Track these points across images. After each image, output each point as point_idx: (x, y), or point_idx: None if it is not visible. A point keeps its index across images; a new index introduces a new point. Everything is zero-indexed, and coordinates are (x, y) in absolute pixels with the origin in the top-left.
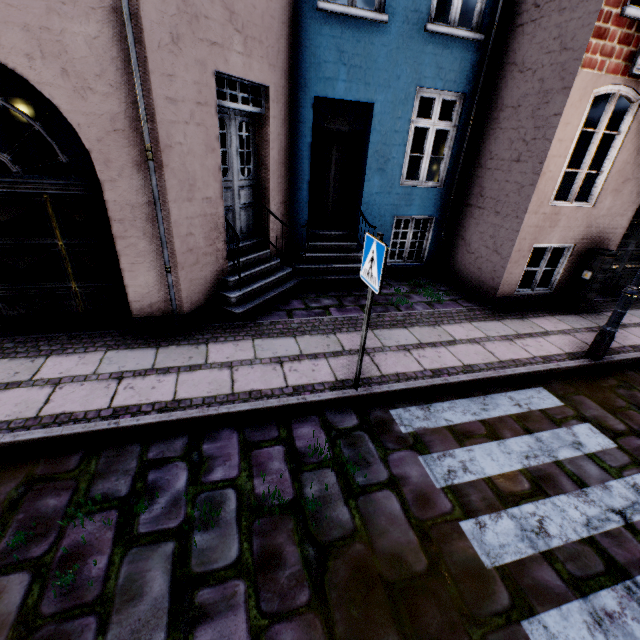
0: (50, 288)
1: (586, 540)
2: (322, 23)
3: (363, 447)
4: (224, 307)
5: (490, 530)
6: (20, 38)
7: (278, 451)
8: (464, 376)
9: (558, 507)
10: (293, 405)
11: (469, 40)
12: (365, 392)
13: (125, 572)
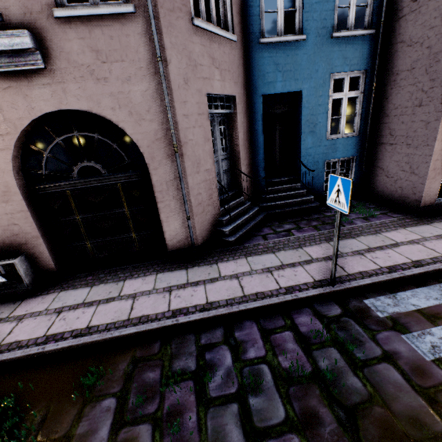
0: (121, 238)
1: None
2: (263, 51)
3: (352, 330)
4: (221, 238)
5: None
6: (108, 100)
7: (288, 335)
8: (416, 269)
9: None
10: (289, 301)
11: (364, 35)
12: (340, 288)
13: (210, 425)
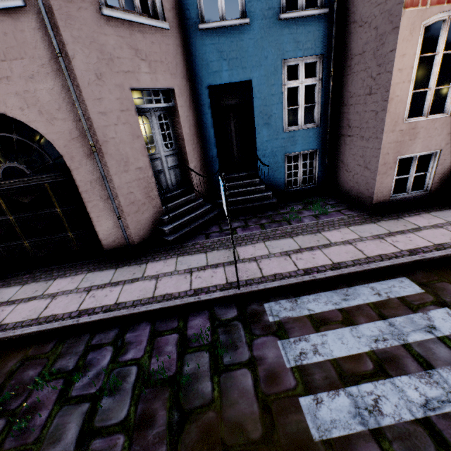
0: (58, 237)
1: (420, 421)
2: (204, 37)
3: (235, 334)
4: (162, 237)
5: (325, 406)
6: (15, 100)
7: (173, 338)
8: (330, 272)
9: (397, 387)
10: (191, 303)
11: (317, 15)
12: (245, 290)
13: (55, 423)
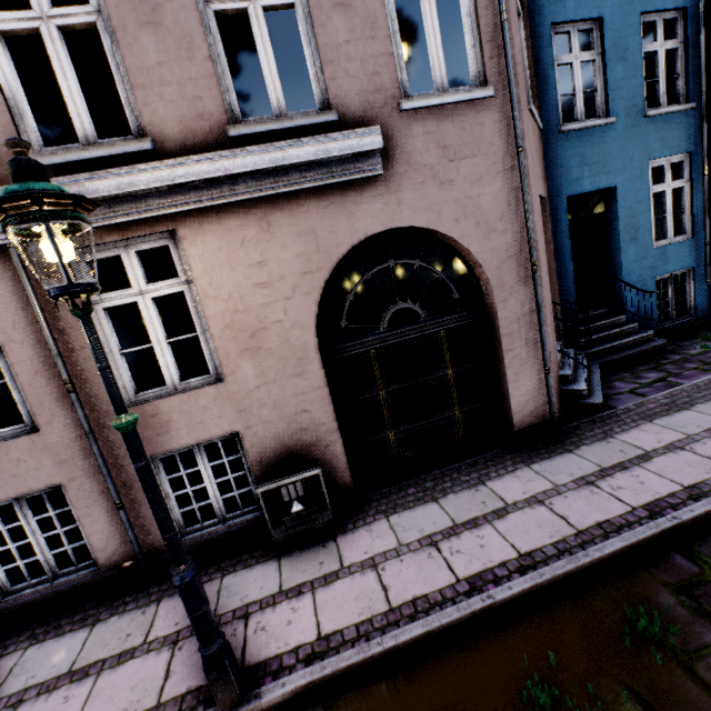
0: (438, 420)
1: None
2: (563, 141)
3: None
4: (578, 402)
5: None
6: (452, 210)
7: None
8: None
9: None
10: None
11: (681, 111)
12: None
13: None
